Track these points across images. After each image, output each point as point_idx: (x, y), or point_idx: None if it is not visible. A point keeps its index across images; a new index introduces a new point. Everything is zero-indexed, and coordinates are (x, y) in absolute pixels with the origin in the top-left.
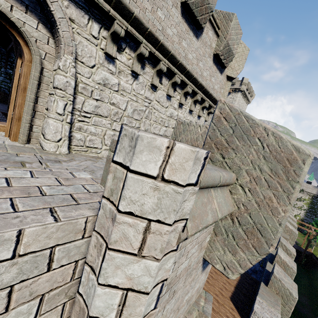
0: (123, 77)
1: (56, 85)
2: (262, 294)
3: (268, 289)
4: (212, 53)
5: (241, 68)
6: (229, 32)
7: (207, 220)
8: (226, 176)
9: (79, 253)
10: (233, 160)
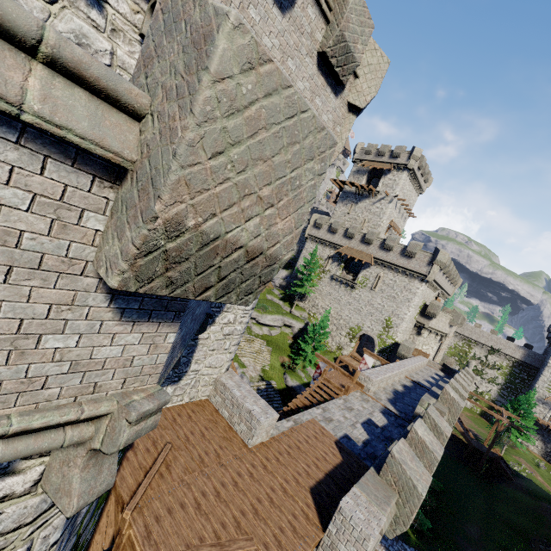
0: (124, 44)
1: None
2: (365, 484)
3: (378, 478)
4: (317, 52)
5: (373, 93)
6: (346, 14)
7: None
8: (85, 56)
9: None
10: (154, 75)
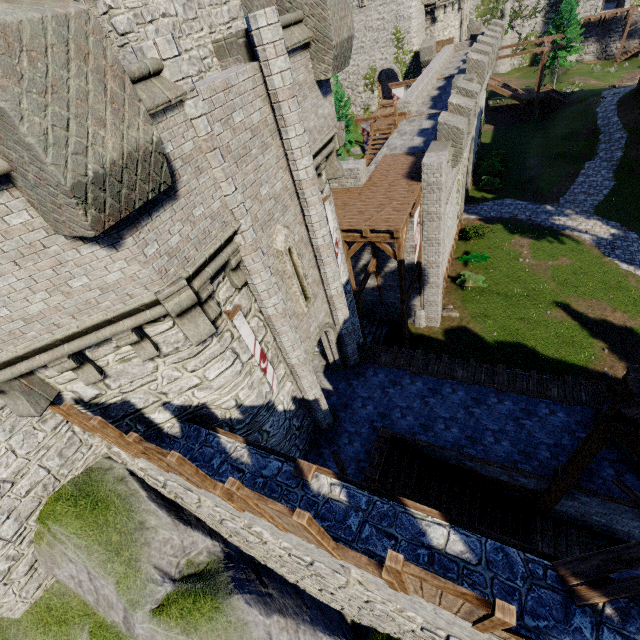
0: None
1: (124, 30)
2: (431, 149)
3: (438, 143)
4: None
5: None
6: None
7: (295, 41)
8: (295, 15)
9: (261, 81)
10: (296, 2)
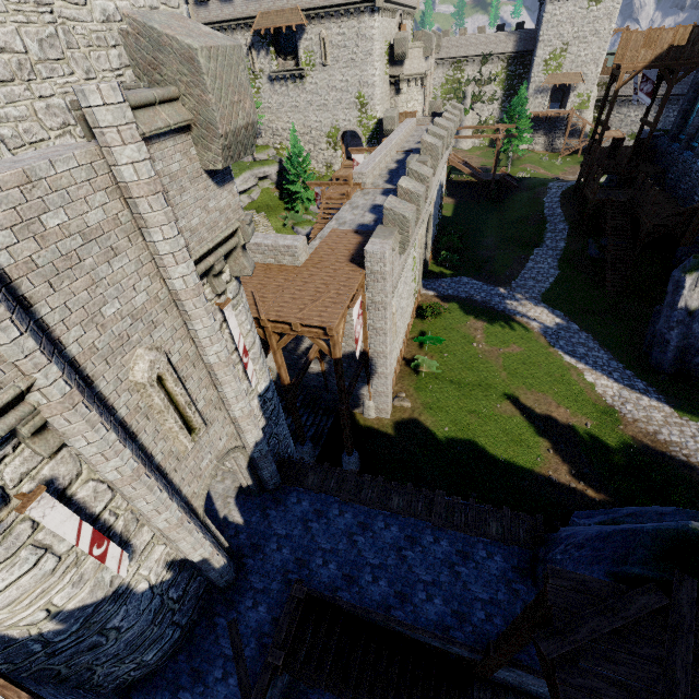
0: None
1: None
2: (376, 235)
3: (384, 228)
4: None
5: None
6: None
7: (158, 125)
8: (162, 92)
9: (106, 169)
10: (168, 75)
